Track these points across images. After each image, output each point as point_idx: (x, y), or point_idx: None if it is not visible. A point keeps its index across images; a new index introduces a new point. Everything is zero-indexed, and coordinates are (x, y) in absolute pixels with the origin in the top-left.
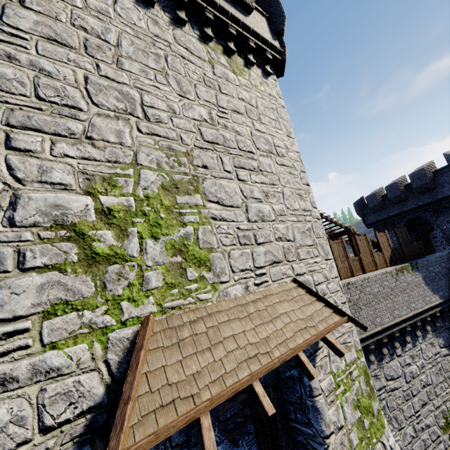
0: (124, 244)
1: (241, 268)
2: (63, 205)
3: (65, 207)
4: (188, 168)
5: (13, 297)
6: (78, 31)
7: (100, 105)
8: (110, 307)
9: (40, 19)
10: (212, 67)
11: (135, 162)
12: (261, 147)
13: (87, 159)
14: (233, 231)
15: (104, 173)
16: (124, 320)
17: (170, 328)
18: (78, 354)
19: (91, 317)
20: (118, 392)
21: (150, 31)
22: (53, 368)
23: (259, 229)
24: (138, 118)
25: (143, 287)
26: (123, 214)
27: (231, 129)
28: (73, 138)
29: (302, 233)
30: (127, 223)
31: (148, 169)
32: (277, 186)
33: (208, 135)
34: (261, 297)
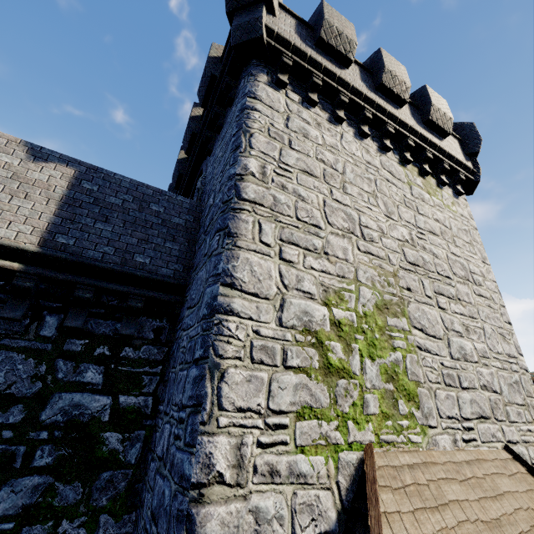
0: (349, 359)
1: (447, 414)
2: (310, 312)
3: (310, 314)
4: (395, 289)
5: (279, 391)
6: (319, 163)
7: (333, 225)
8: (340, 424)
9: (299, 156)
10: (410, 189)
11: (356, 279)
12: (457, 272)
13: (324, 273)
14: (437, 366)
15: (335, 286)
16: (350, 441)
17: (390, 466)
18: (318, 466)
19: (326, 429)
20: (351, 525)
21: (364, 159)
22: (301, 472)
23: (462, 370)
24: (357, 237)
25: (363, 409)
26: (348, 328)
27: (429, 250)
28: (316, 253)
29: (509, 385)
30: (351, 338)
31: (365, 287)
32: (476, 320)
33: (410, 256)
34: (473, 459)
